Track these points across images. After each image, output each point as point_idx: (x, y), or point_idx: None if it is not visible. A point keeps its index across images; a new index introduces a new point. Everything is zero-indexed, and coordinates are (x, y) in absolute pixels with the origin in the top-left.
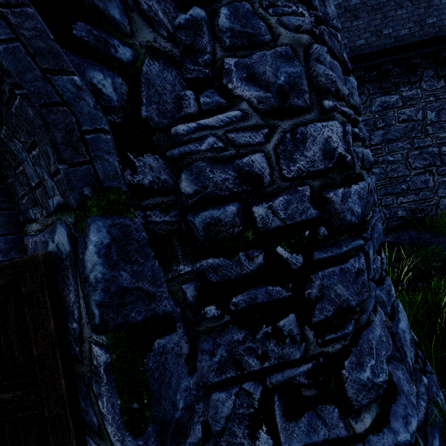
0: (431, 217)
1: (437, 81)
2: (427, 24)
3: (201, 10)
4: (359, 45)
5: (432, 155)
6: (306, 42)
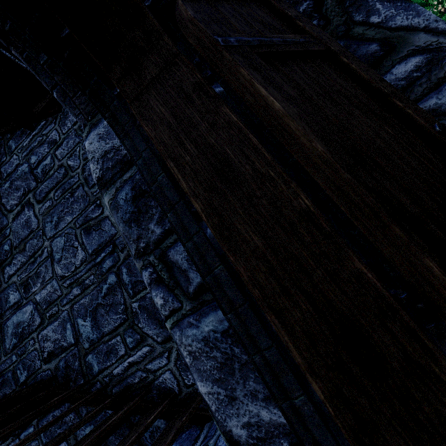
0: None
1: None
2: None
3: None
4: None
5: None
6: None
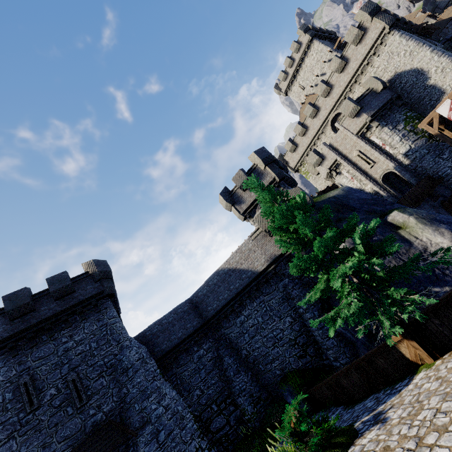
0: (291, 369)
1: (253, 303)
2: (231, 289)
3: (132, 447)
4: (215, 307)
5: (272, 337)
6: (143, 449)
